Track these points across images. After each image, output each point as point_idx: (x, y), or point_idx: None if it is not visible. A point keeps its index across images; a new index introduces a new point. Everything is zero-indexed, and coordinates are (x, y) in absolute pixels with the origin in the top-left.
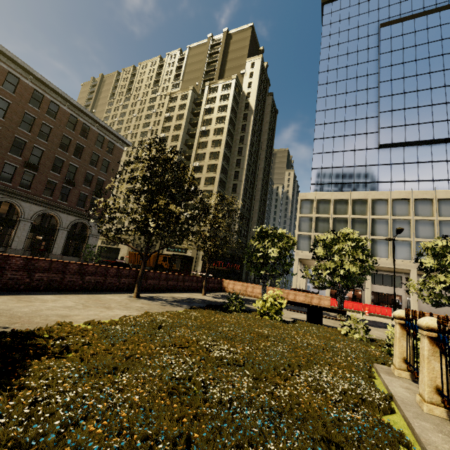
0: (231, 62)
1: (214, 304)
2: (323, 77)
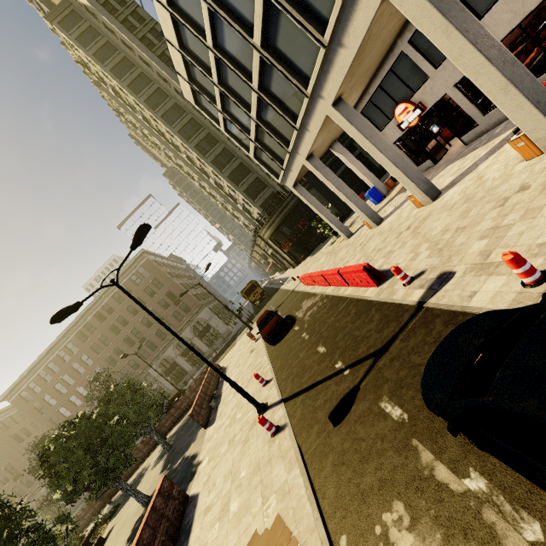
0: None
1: None
2: None
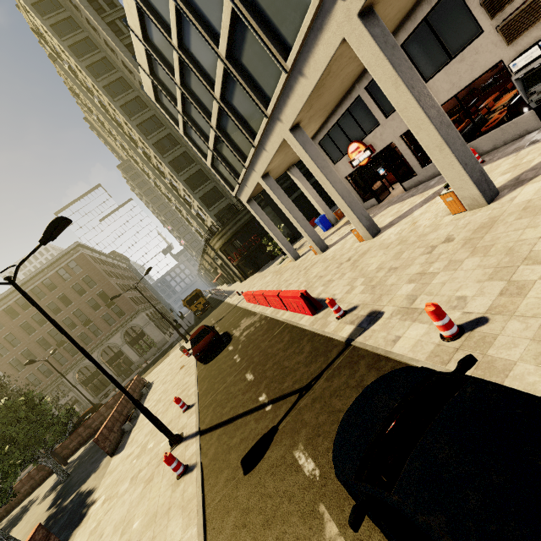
0: None
1: (6, 528)
2: None
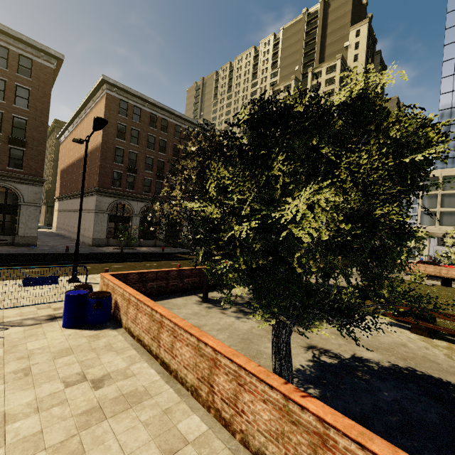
0: (332, 35)
1: None
2: (450, 34)
